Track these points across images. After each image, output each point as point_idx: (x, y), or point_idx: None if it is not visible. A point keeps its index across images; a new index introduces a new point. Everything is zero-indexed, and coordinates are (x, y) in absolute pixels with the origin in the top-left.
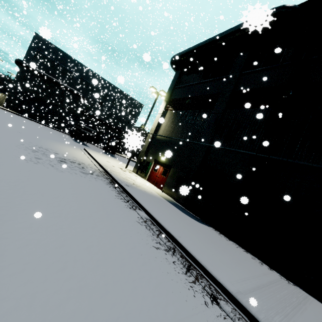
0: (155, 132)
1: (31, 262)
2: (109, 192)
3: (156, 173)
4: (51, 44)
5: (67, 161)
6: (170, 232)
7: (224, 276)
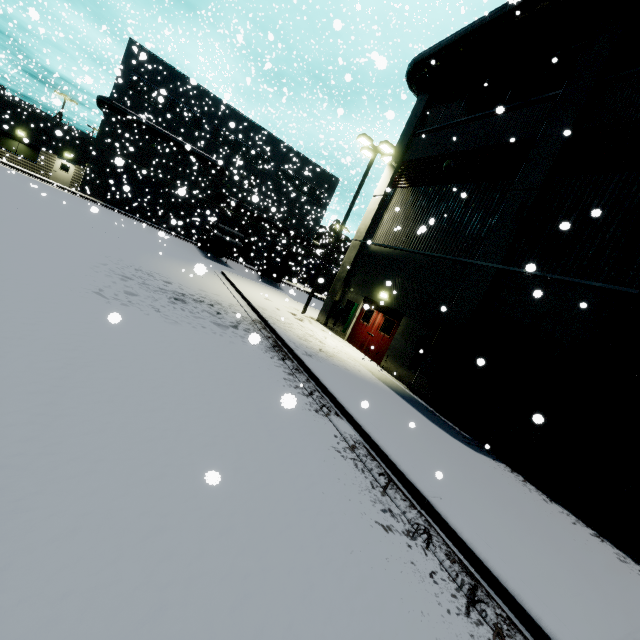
0: (367, 236)
1: (78, 590)
2: (271, 371)
3: (368, 328)
4: (158, 60)
5: (188, 298)
6: (414, 482)
7: (574, 635)
